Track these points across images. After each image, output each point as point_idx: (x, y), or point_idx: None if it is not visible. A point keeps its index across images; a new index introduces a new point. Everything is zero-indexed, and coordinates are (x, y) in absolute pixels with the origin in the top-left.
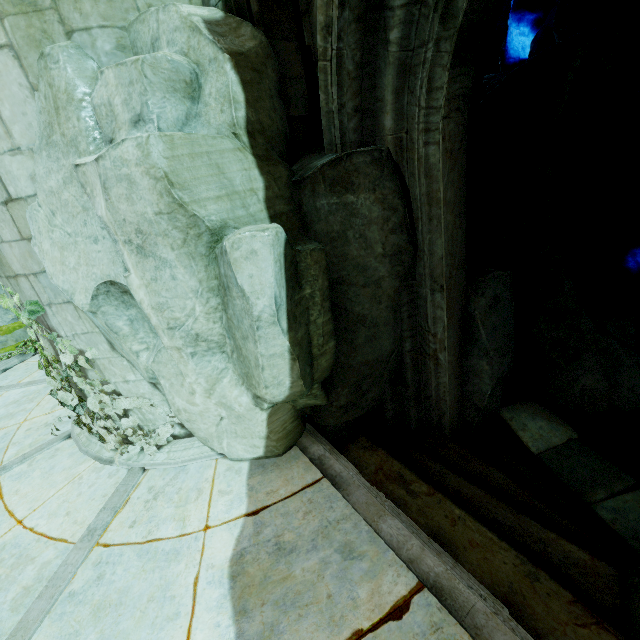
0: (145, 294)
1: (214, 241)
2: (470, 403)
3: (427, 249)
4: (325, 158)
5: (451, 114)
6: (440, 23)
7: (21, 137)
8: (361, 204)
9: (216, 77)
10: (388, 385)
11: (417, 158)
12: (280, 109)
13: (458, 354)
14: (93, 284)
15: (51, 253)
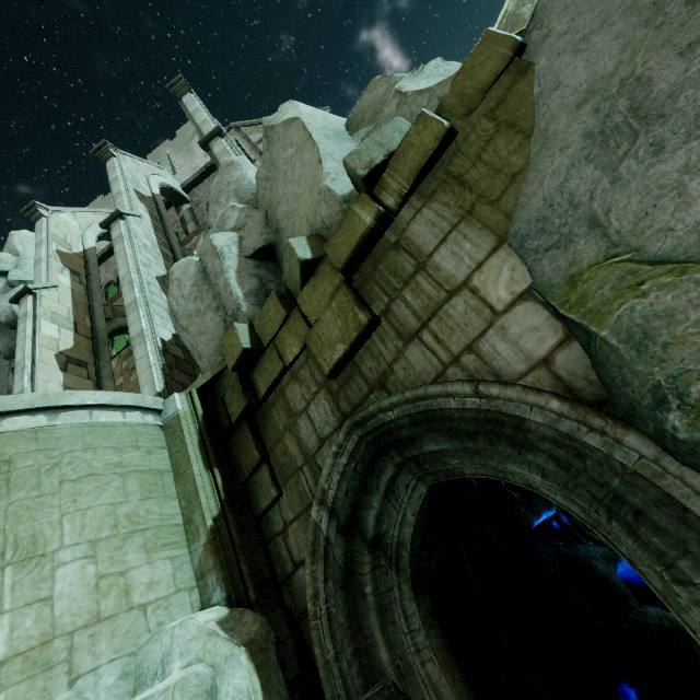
0: None
1: None
2: None
3: None
4: None
5: (429, 630)
6: (396, 575)
7: None
8: None
9: (233, 672)
10: None
11: (421, 680)
12: (282, 678)
13: None
14: None
15: None
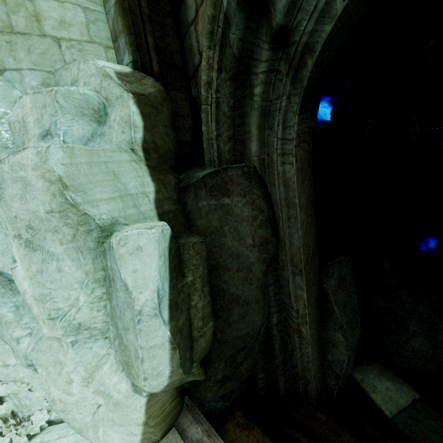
0: (29, 285)
1: (103, 236)
2: (330, 371)
3: (287, 240)
4: (206, 170)
5: (300, 144)
6: (291, 84)
7: None
8: (235, 205)
9: (121, 108)
10: (259, 355)
11: (277, 173)
12: (172, 135)
13: (317, 327)
14: None
15: None
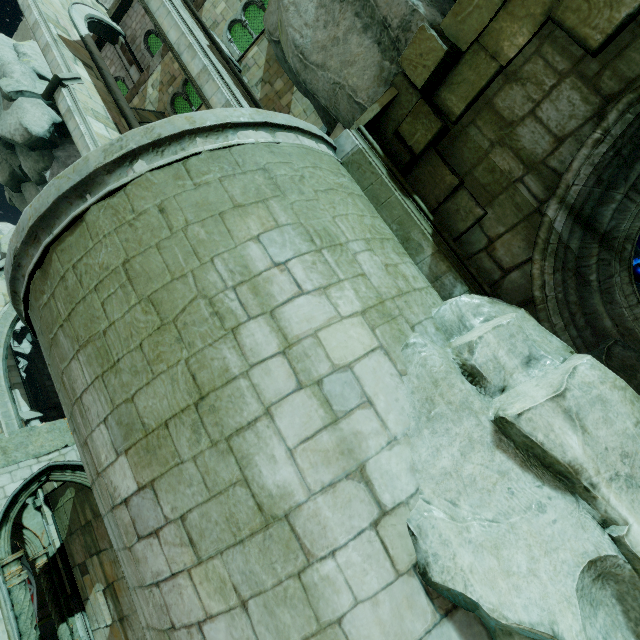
0: None
1: None
2: None
3: None
4: None
5: None
6: (618, 265)
7: (395, 425)
8: None
9: (525, 323)
10: None
11: None
12: None
13: None
14: (570, 583)
15: (479, 566)
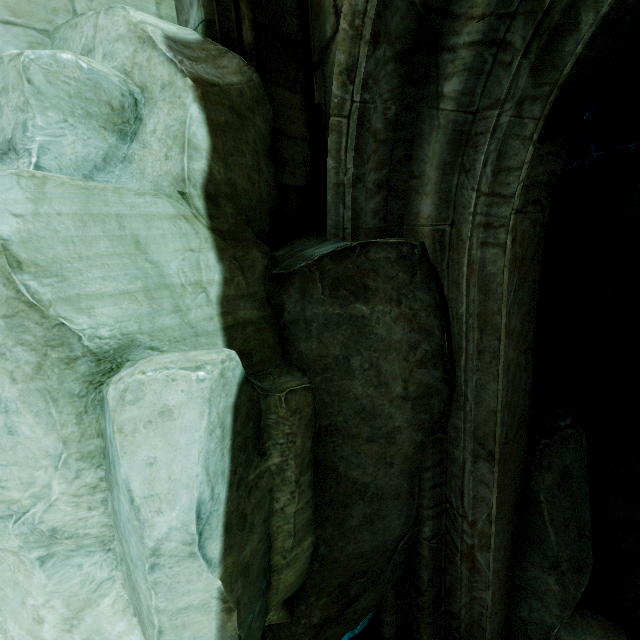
0: None
1: (102, 371)
2: (522, 637)
3: (472, 394)
4: (326, 245)
5: (527, 207)
6: (530, 74)
7: None
8: (377, 319)
9: (168, 109)
10: (390, 584)
11: (467, 262)
12: (268, 172)
13: (508, 557)
14: None
15: None
